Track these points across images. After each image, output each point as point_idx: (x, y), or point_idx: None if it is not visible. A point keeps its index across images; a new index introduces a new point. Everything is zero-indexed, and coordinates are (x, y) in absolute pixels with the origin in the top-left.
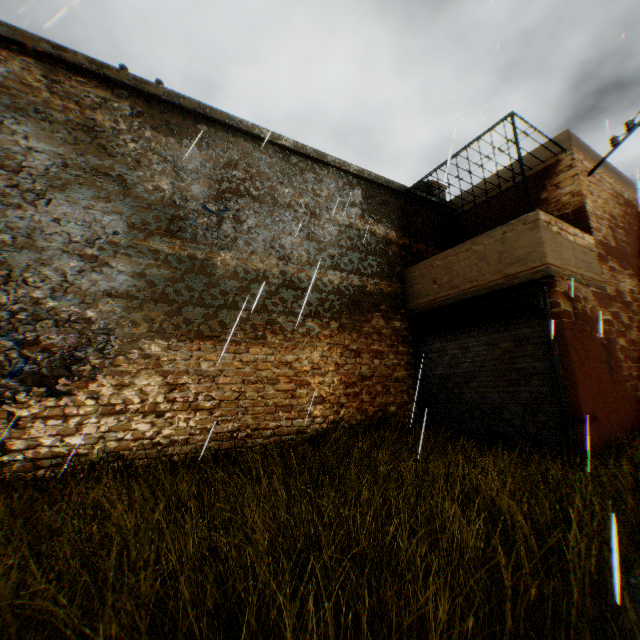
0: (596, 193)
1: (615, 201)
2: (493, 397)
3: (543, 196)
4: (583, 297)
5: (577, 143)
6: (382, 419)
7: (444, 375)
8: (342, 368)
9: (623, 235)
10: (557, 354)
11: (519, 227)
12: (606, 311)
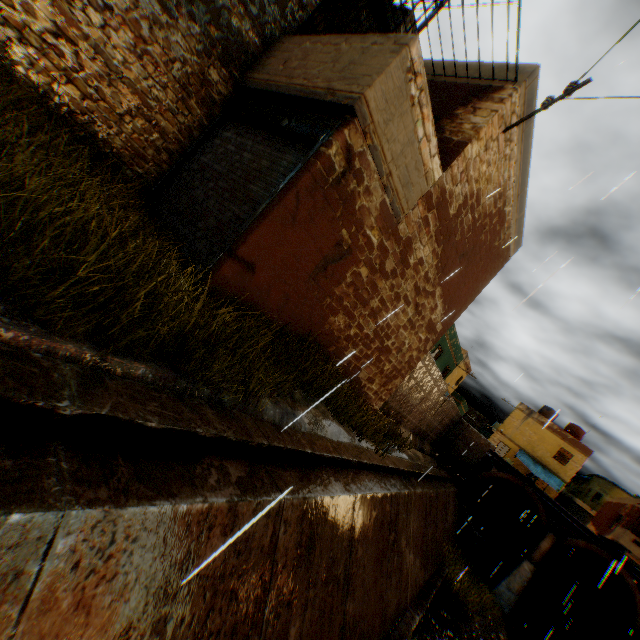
0: (491, 160)
1: (496, 197)
2: (210, 204)
3: (459, 112)
4: (369, 189)
5: (531, 96)
6: (90, 133)
7: (205, 164)
8: (70, 6)
9: (469, 226)
10: (280, 188)
11: (389, 46)
12: (380, 236)
